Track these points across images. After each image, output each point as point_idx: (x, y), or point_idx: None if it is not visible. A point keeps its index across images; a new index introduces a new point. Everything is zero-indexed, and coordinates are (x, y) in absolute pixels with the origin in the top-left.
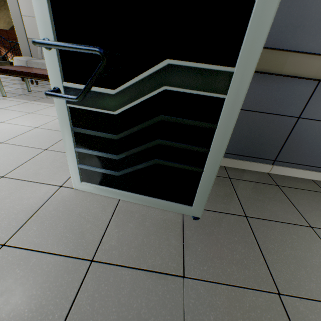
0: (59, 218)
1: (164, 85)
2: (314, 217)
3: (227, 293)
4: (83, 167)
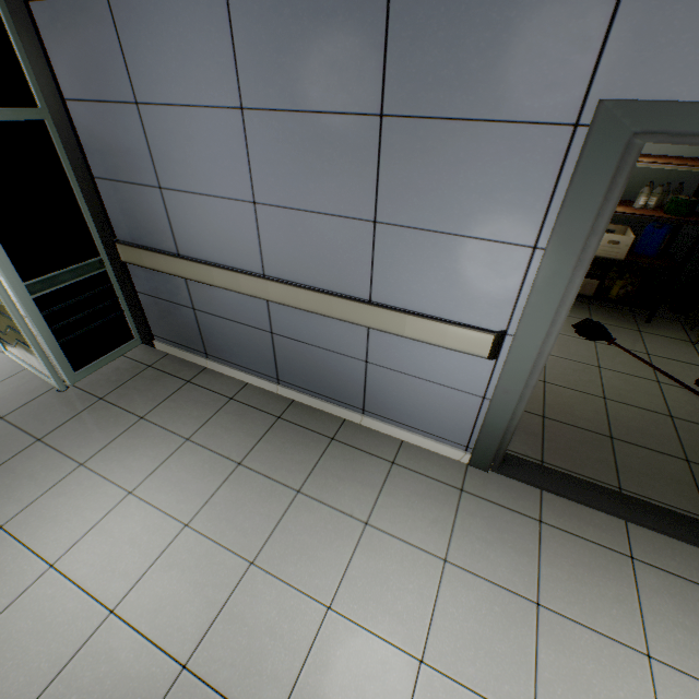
0: None
1: None
2: (163, 413)
3: (13, 430)
4: None
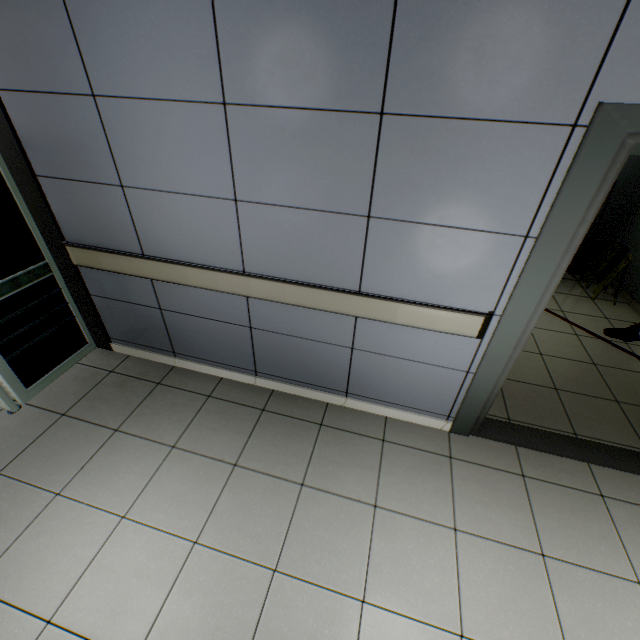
0: None
1: None
2: (139, 421)
3: None
4: None
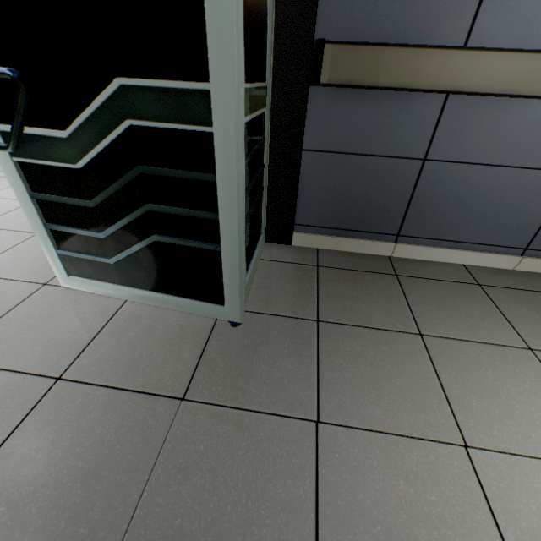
0: (30, 327)
1: (127, 118)
2: (435, 321)
3: (239, 419)
4: (63, 253)
